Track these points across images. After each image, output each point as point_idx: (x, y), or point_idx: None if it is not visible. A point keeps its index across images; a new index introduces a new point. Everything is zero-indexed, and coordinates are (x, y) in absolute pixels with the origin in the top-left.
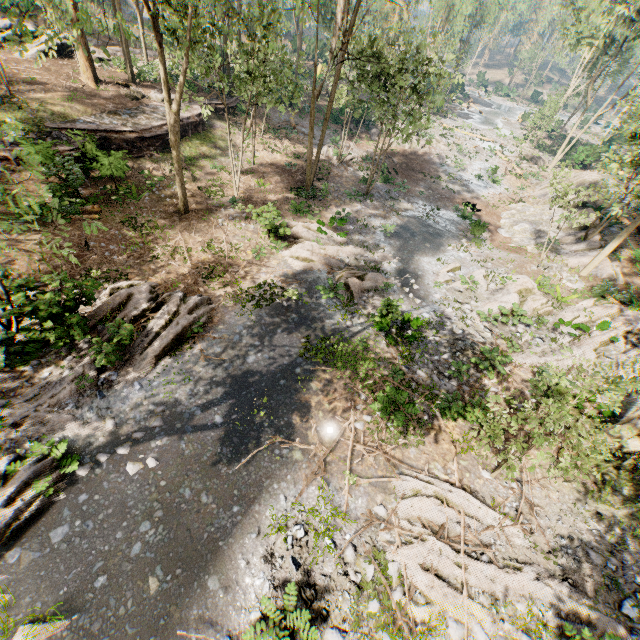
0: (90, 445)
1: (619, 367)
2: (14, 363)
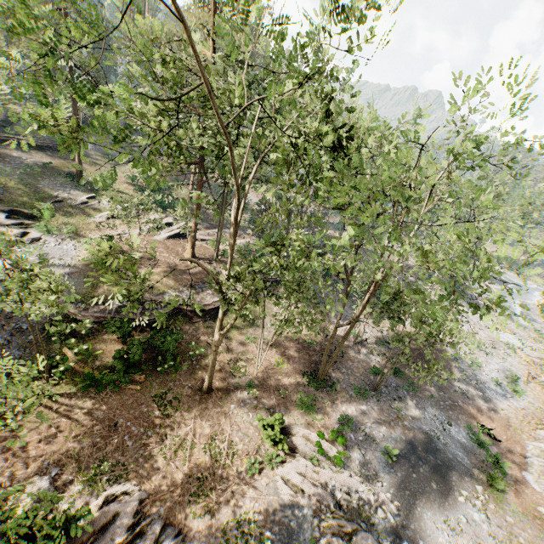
0: None
1: None
2: None
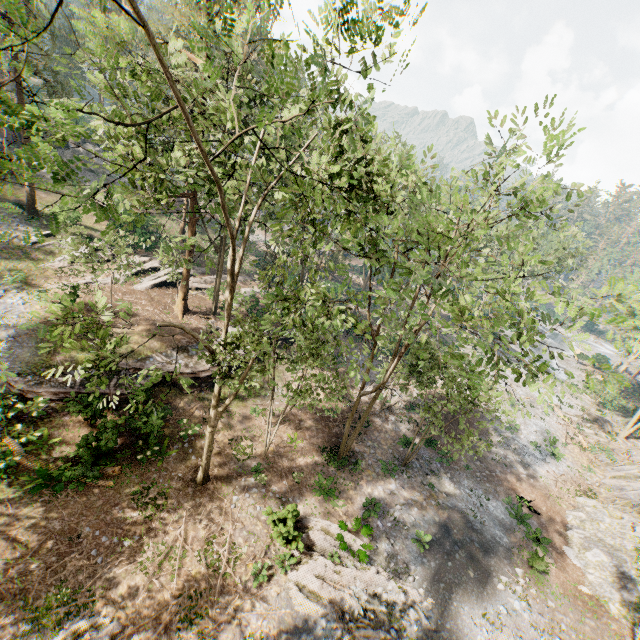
0: None
1: None
2: None
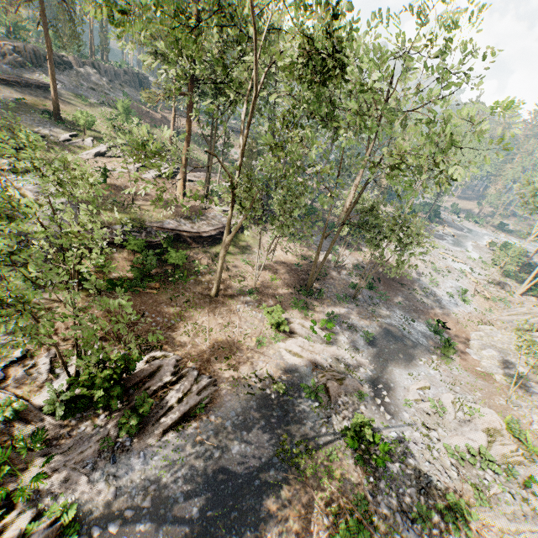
0: (91, 513)
1: None
2: (66, 415)
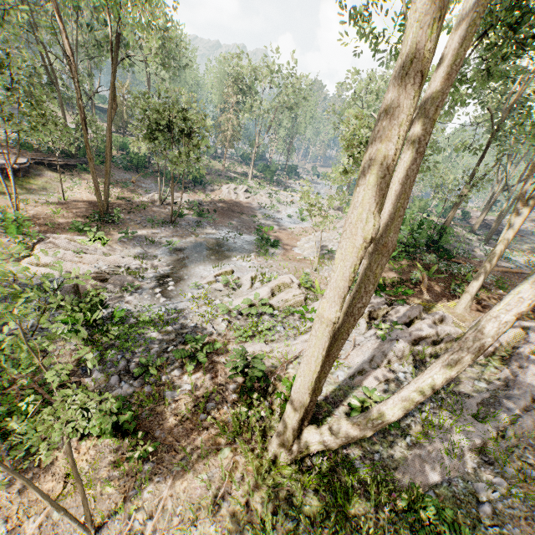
0: None
1: (352, 347)
2: None
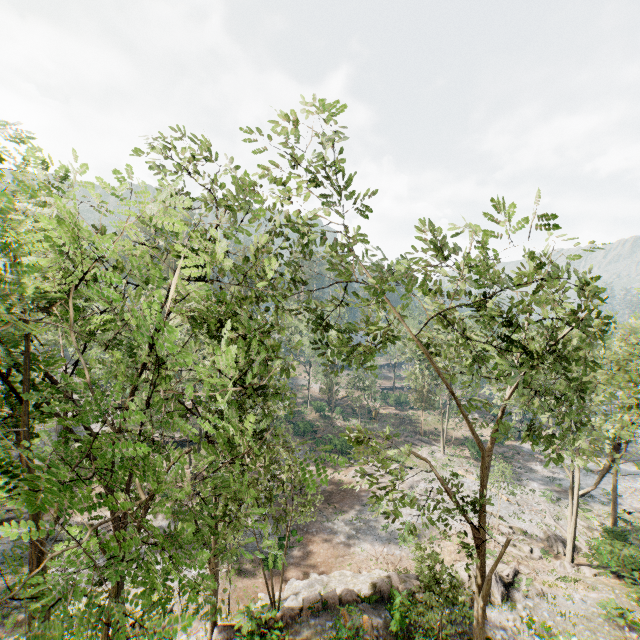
0: None
1: None
2: None
